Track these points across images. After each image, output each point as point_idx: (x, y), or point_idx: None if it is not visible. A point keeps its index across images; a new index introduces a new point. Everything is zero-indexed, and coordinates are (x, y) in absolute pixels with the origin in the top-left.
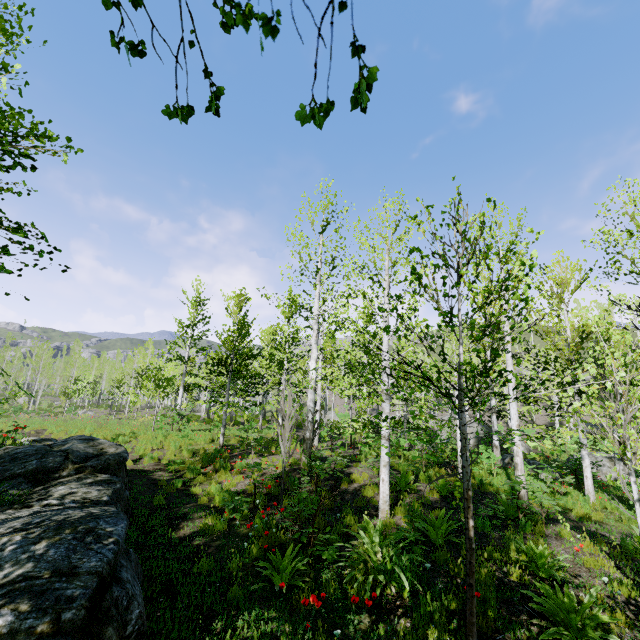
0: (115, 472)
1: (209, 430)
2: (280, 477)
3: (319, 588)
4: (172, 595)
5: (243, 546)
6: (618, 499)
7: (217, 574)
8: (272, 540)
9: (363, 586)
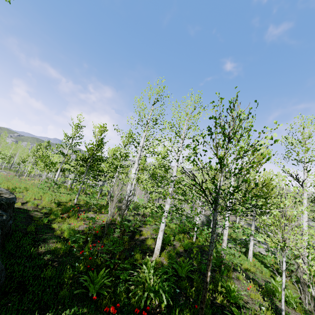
0: (5, 209)
1: (70, 194)
2: (104, 226)
3: (115, 295)
4: (23, 291)
5: (75, 263)
6: (261, 262)
7: (55, 280)
8: (93, 262)
9: (140, 298)
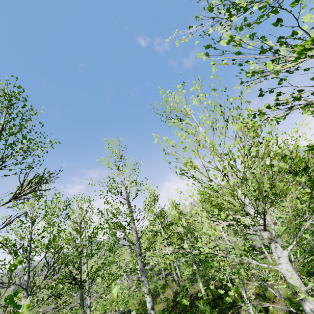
0: None
1: (137, 291)
2: (173, 298)
3: None
4: None
5: None
6: None
7: None
8: None
9: None
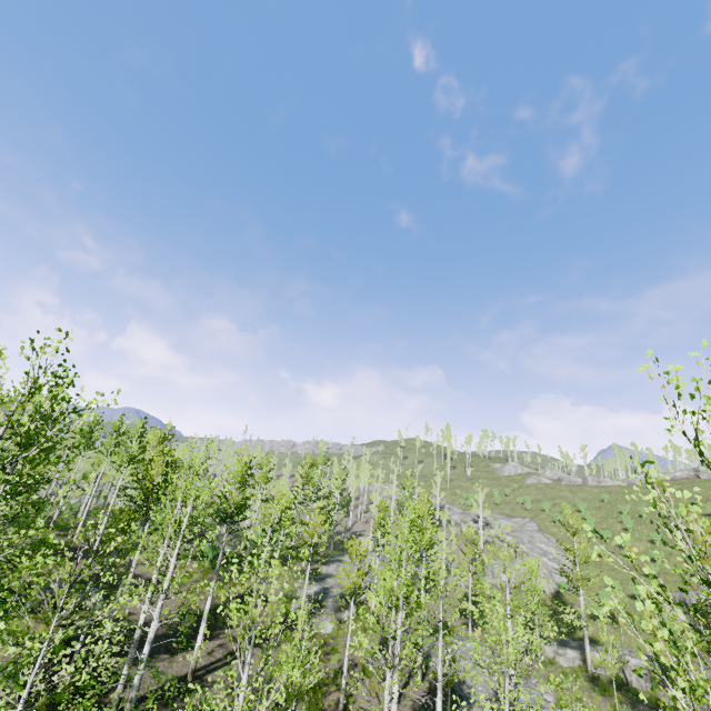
0: None
1: None
2: None
3: None
4: None
5: None
6: None
7: None
8: None
9: None
